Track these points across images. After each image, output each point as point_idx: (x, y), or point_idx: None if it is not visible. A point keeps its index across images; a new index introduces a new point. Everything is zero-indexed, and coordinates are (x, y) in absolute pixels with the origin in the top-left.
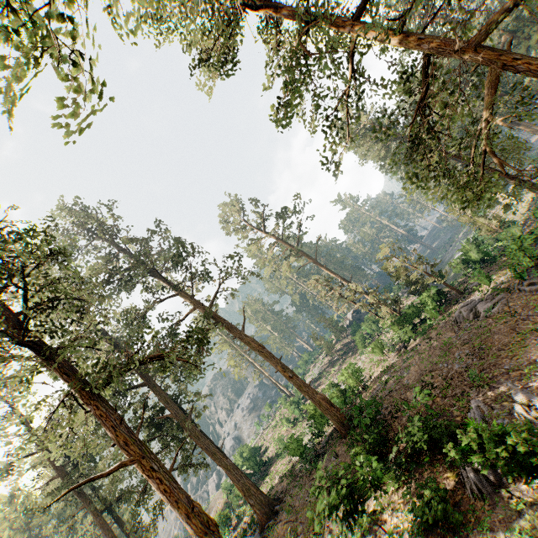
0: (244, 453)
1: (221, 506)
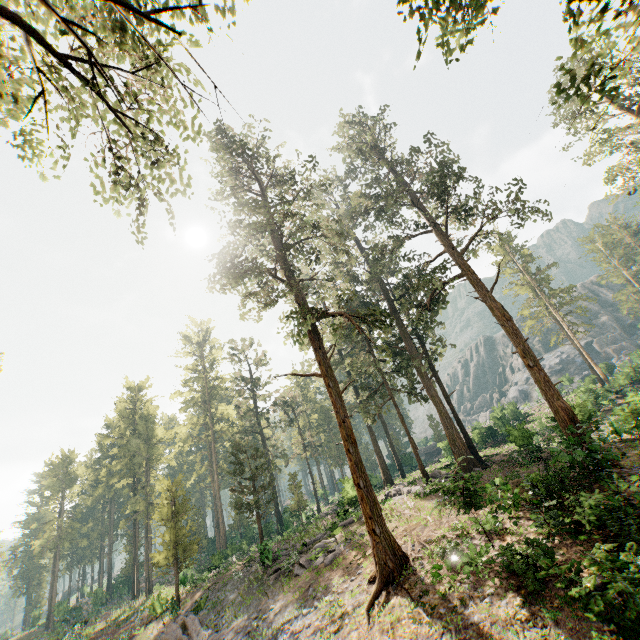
0: (504, 410)
1: None
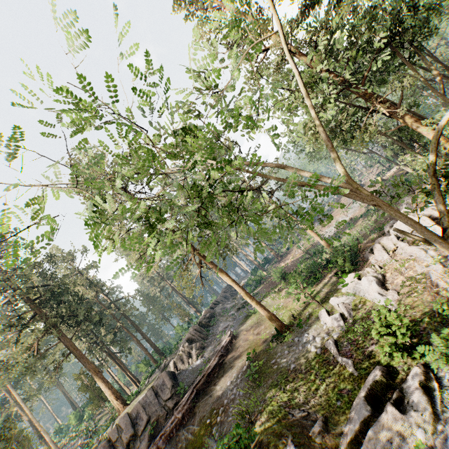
0: None
1: None
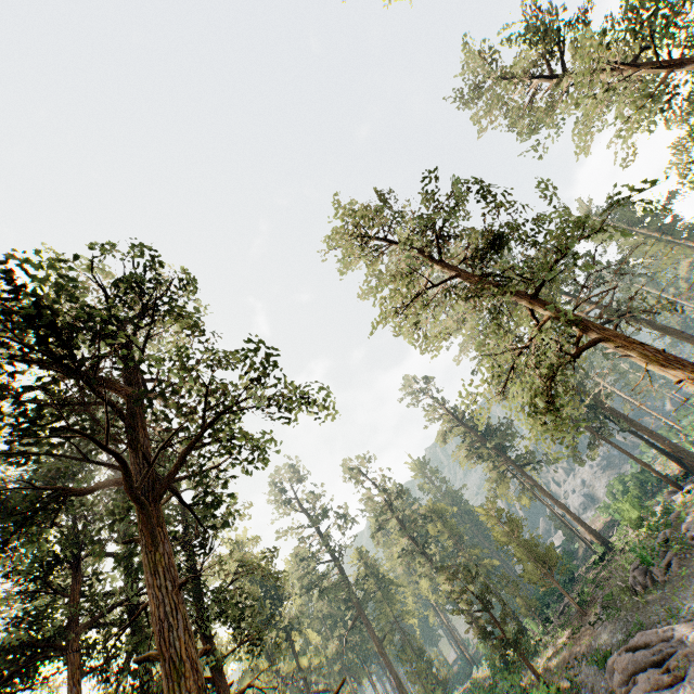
0: (625, 477)
1: (599, 527)
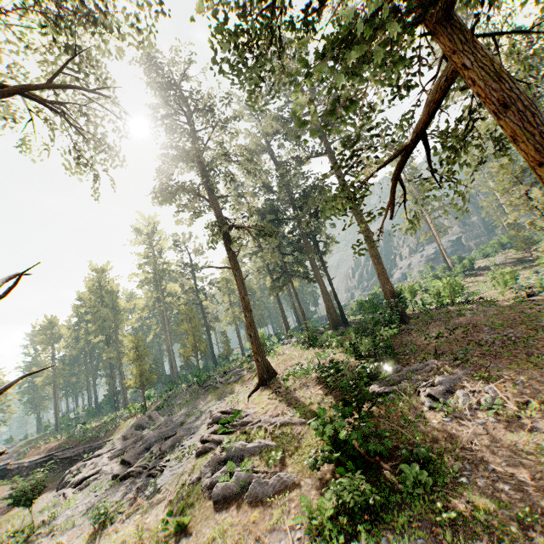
0: (379, 289)
1: None
